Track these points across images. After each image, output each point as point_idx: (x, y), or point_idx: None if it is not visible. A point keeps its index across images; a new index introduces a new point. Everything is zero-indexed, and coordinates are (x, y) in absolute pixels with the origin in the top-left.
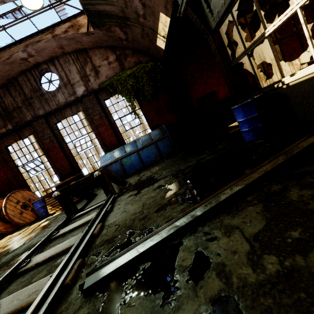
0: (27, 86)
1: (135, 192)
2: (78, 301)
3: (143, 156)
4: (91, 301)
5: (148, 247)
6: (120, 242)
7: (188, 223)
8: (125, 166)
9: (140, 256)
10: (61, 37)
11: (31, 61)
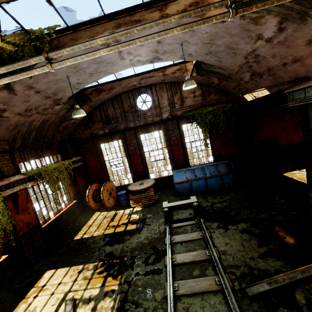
0: (126, 102)
1: (221, 225)
2: (246, 299)
3: (209, 183)
4: (255, 301)
5: (275, 285)
6: (246, 271)
7: (296, 280)
8: (193, 186)
9: (273, 289)
10: (168, 76)
11: (137, 86)
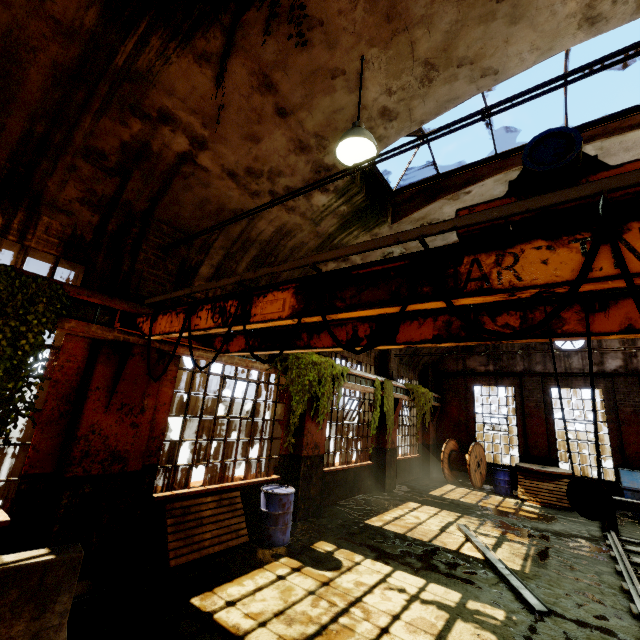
0: None
1: None
2: None
3: None
4: None
5: None
6: None
7: None
8: None
9: None
10: None
11: None
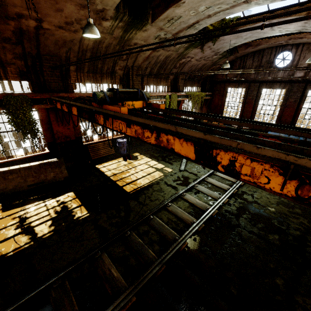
0: (266, 57)
1: None
2: None
3: None
4: None
5: None
6: None
7: None
8: None
9: None
10: None
11: (283, 43)
